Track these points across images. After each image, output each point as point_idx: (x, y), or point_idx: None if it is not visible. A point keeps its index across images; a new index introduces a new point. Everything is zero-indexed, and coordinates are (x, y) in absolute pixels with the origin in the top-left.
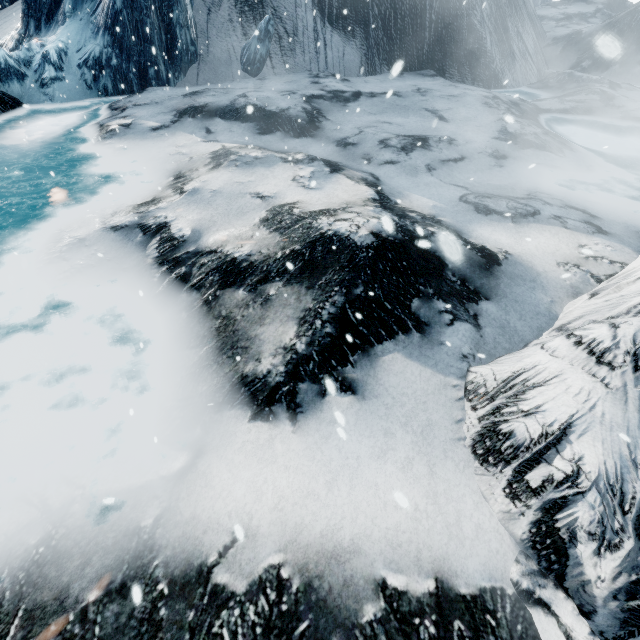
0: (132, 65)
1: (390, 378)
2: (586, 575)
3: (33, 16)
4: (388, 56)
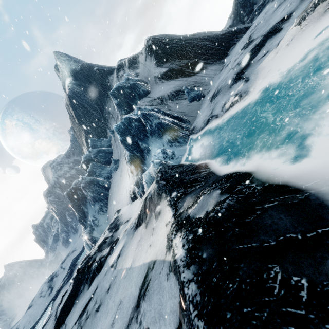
0: (179, 130)
1: None
2: None
3: (138, 162)
4: (218, 60)
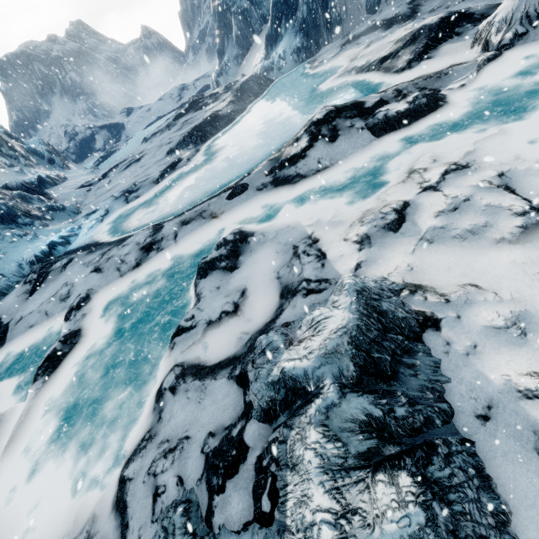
0: (312, 42)
1: (444, 51)
2: (493, 43)
3: (269, 44)
4: None
